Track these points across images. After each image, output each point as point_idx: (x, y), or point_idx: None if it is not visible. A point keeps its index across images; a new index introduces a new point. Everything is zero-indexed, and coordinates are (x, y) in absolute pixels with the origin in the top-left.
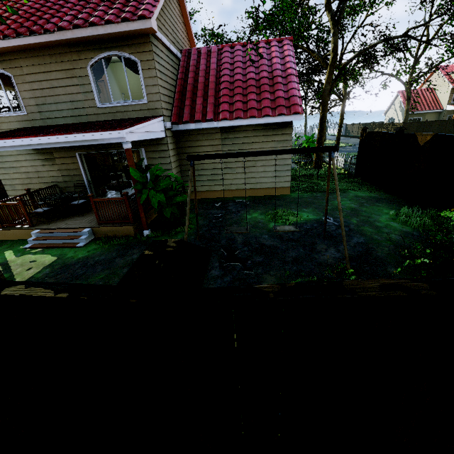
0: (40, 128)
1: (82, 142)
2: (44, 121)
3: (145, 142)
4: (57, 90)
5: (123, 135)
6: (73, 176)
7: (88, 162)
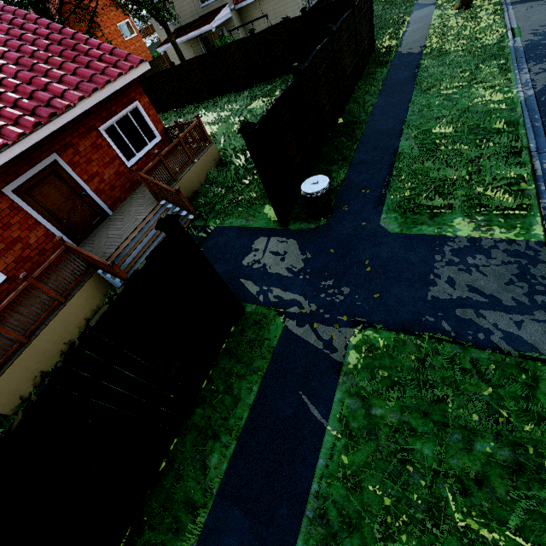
0: (183, 29)
1: (200, 33)
2: (182, 23)
3: (224, 22)
4: (183, 3)
5: (211, 26)
6: (199, 53)
7: (204, 42)
